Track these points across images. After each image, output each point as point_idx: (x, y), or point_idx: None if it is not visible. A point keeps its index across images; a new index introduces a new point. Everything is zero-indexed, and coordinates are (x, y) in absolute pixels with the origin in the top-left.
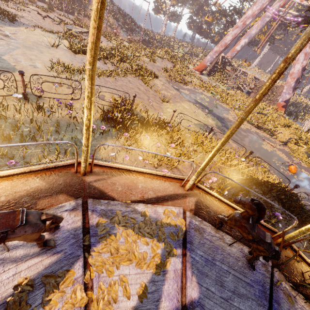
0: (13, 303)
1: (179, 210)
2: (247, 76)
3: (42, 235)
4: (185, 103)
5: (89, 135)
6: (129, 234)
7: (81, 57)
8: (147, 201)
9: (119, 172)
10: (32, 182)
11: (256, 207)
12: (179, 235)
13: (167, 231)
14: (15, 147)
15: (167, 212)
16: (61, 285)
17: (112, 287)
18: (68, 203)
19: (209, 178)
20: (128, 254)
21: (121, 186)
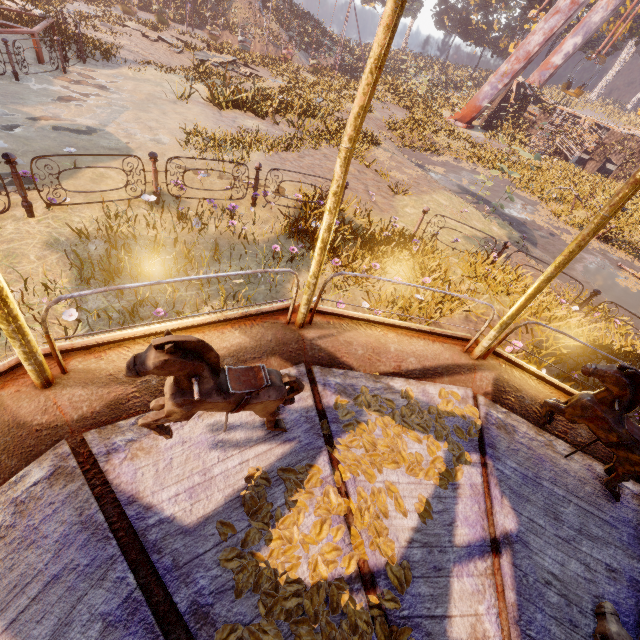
0: (251, 499)
1: (466, 393)
2: (580, 124)
3: (276, 409)
4: (440, 194)
5: (323, 258)
6: (388, 424)
7: (231, 115)
8: (406, 374)
9: (353, 324)
10: (231, 337)
11: (630, 381)
12: (471, 433)
13: (449, 424)
14: (157, 288)
15: (445, 394)
16: (306, 484)
17: (377, 496)
18: (286, 371)
19: (505, 342)
20: (391, 453)
21: (362, 347)
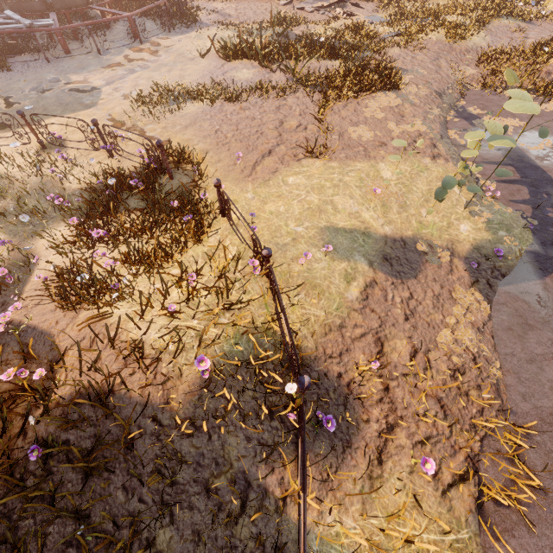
0: None
1: None
2: None
3: None
4: (406, 162)
5: None
6: None
7: (232, 66)
8: None
9: None
10: None
11: None
12: None
13: None
14: None
15: None
16: None
17: None
18: None
19: (54, 365)
20: None
21: None
